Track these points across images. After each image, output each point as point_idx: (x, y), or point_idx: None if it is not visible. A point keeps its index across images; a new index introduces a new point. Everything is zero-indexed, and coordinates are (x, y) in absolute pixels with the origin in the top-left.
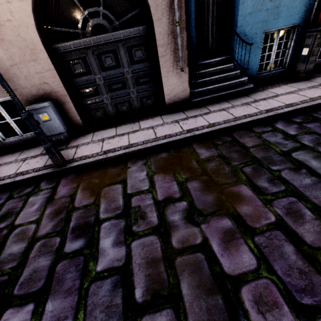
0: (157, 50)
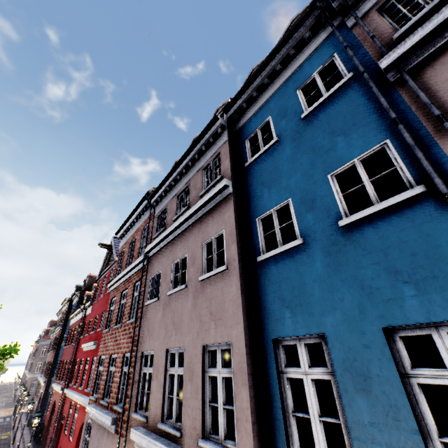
0: None
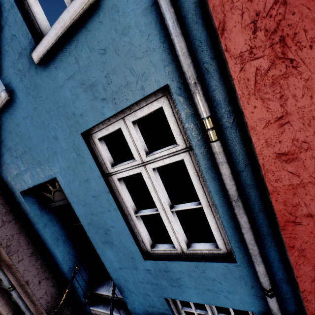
0: None
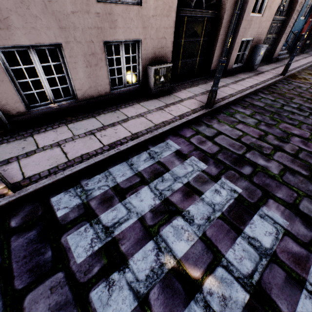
0: (284, 29)
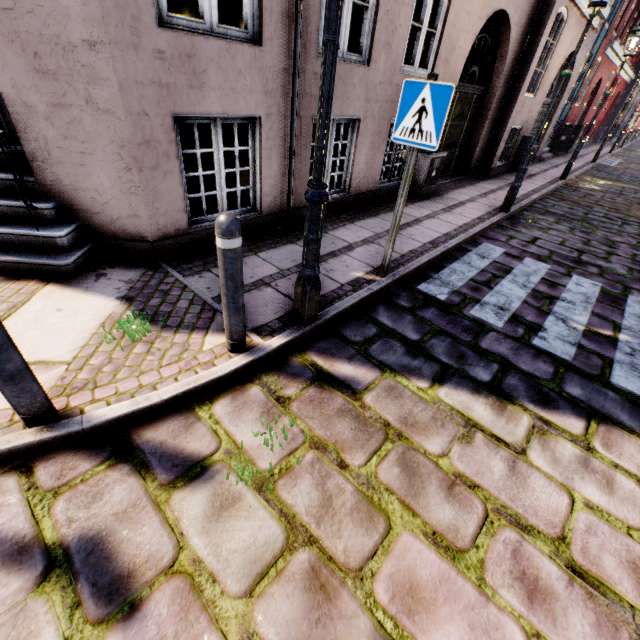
0: (550, 117)
